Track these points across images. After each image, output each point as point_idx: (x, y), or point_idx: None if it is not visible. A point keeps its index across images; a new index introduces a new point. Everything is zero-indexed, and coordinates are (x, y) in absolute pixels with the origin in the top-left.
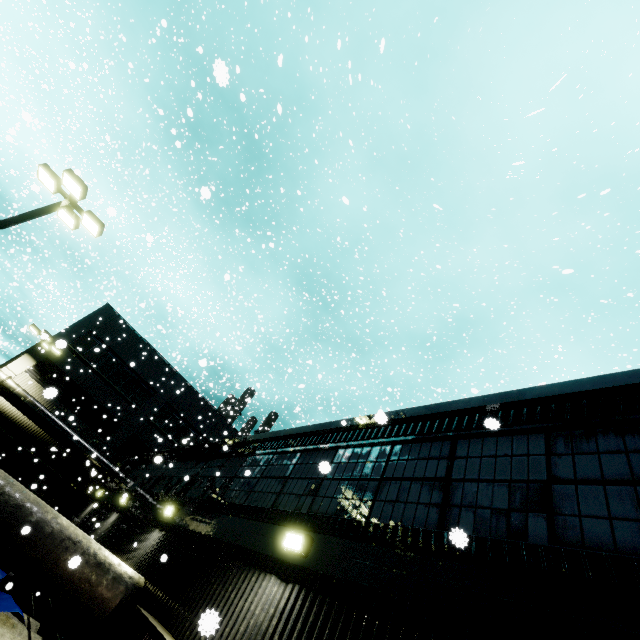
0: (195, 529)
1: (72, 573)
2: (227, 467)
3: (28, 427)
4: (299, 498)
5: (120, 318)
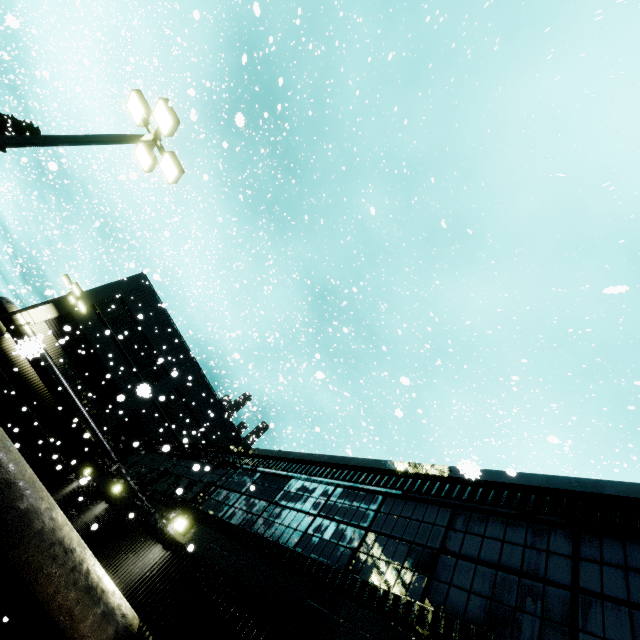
0: (219, 565)
1: (52, 596)
2: (261, 485)
3: (32, 380)
4: (398, 571)
5: (152, 290)
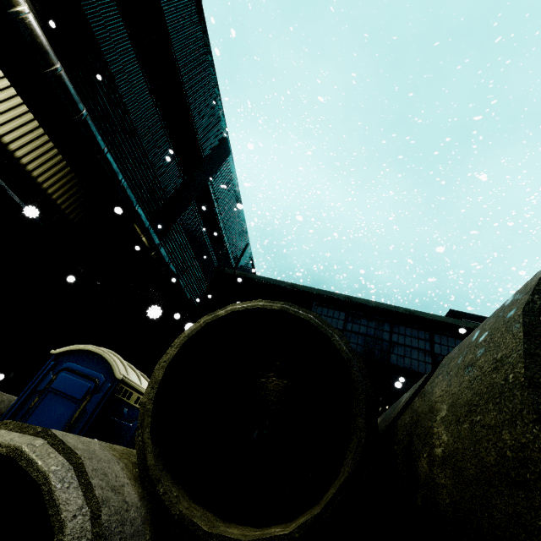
0: None
1: None
2: None
3: (14, 145)
4: None
5: None
